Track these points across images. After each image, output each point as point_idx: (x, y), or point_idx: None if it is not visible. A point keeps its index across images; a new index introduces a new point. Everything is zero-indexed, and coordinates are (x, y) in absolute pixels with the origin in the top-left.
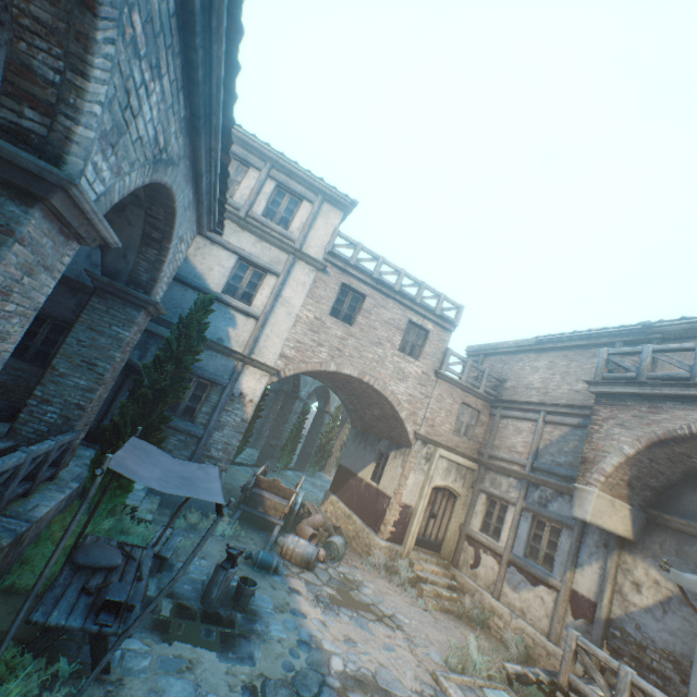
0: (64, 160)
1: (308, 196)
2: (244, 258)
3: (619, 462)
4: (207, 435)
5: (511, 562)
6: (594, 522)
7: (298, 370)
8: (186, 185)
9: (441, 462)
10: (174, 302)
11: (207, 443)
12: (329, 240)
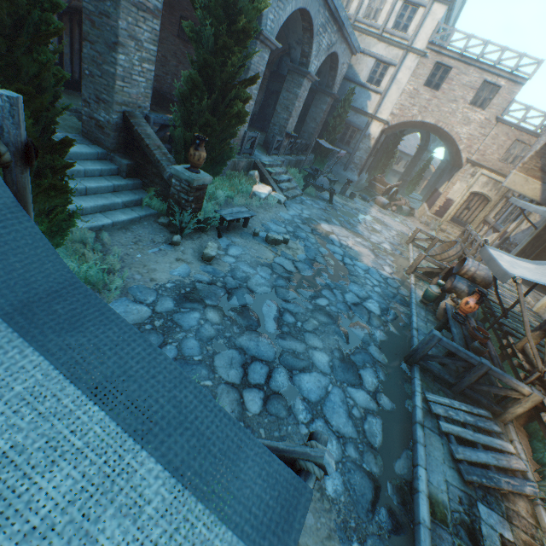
0: (309, 67)
1: (422, 3)
2: (378, 60)
3: (530, 155)
4: (353, 153)
5: (492, 227)
6: (508, 187)
7: (398, 122)
8: (341, 45)
9: (482, 178)
10: (345, 91)
11: (353, 157)
12: (431, 33)
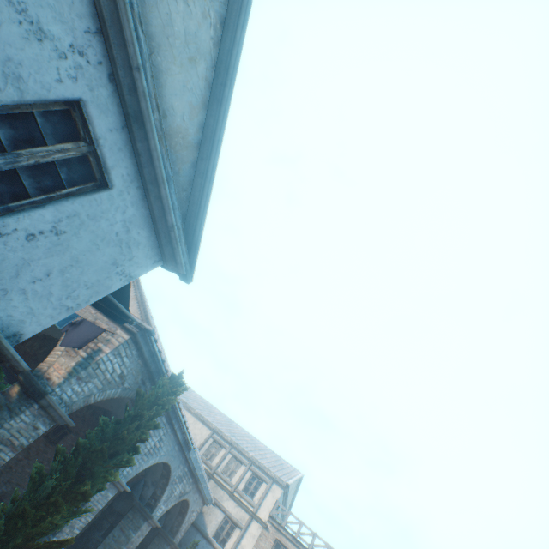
0: (155, 510)
1: (266, 479)
2: (228, 515)
3: None
4: None
5: None
6: None
7: None
8: (195, 493)
9: None
10: (190, 539)
11: None
12: (272, 506)
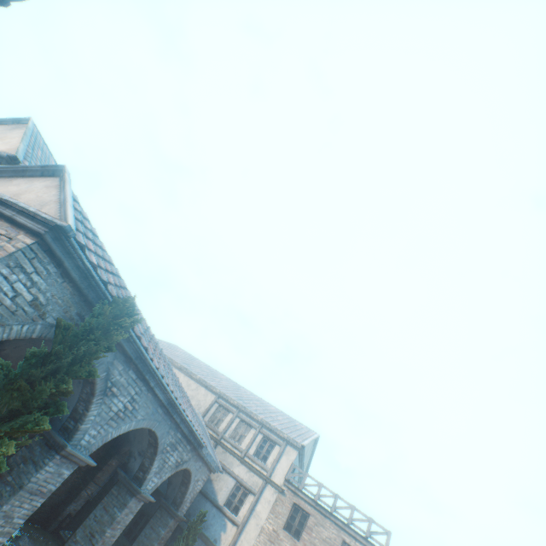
0: (143, 484)
1: (278, 441)
2: (239, 481)
3: None
4: None
5: None
6: None
7: None
8: (196, 462)
9: None
10: (199, 509)
11: None
12: (287, 469)
